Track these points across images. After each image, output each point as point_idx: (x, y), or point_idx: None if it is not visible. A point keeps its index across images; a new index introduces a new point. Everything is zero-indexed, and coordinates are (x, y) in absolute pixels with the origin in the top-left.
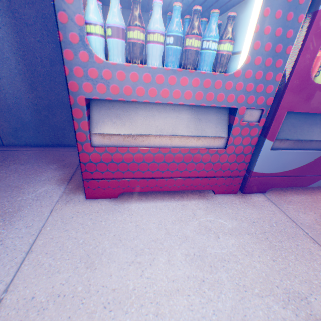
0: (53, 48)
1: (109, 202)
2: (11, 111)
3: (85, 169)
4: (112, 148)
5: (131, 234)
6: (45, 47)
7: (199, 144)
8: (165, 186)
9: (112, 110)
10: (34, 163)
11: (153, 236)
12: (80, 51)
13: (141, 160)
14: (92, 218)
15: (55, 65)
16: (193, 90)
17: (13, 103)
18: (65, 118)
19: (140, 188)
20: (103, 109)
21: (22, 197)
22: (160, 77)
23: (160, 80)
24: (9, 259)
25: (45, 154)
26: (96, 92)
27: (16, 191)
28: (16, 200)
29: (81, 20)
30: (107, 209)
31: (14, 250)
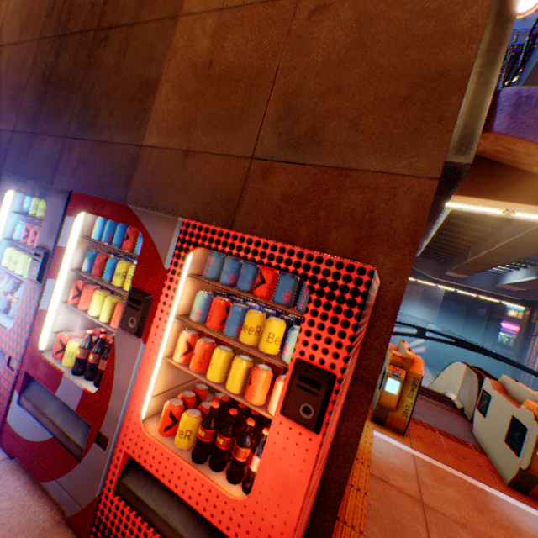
0: None
1: None
2: None
3: None
4: None
5: None
6: None
7: None
8: None
9: None
10: None
11: None
12: None
13: None
14: None
15: None
16: None
17: None
18: None
19: None
20: None
21: None
22: None
23: None
24: None
25: None
26: None
27: None
28: None
29: None
30: None
31: None
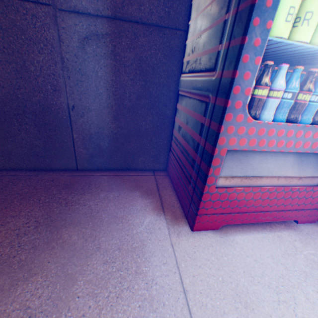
0: (142, 85)
1: (214, 235)
2: (92, 139)
3: (202, 206)
4: (230, 188)
5: (256, 270)
6: (135, 84)
7: (298, 182)
8: (259, 218)
9: (234, 155)
10: (118, 190)
11: (276, 272)
12: (238, 114)
13: (249, 197)
14: (212, 253)
15: (140, 100)
16: (311, 141)
17: (95, 132)
18: (138, 145)
19: (239, 220)
20: (227, 154)
21: (135, 230)
22: (290, 131)
23: (289, 134)
24: (174, 300)
25: (120, 179)
26: (237, 144)
27: (125, 223)
28: (133, 234)
29: (248, 91)
30: (217, 242)
31: (171, 289)
